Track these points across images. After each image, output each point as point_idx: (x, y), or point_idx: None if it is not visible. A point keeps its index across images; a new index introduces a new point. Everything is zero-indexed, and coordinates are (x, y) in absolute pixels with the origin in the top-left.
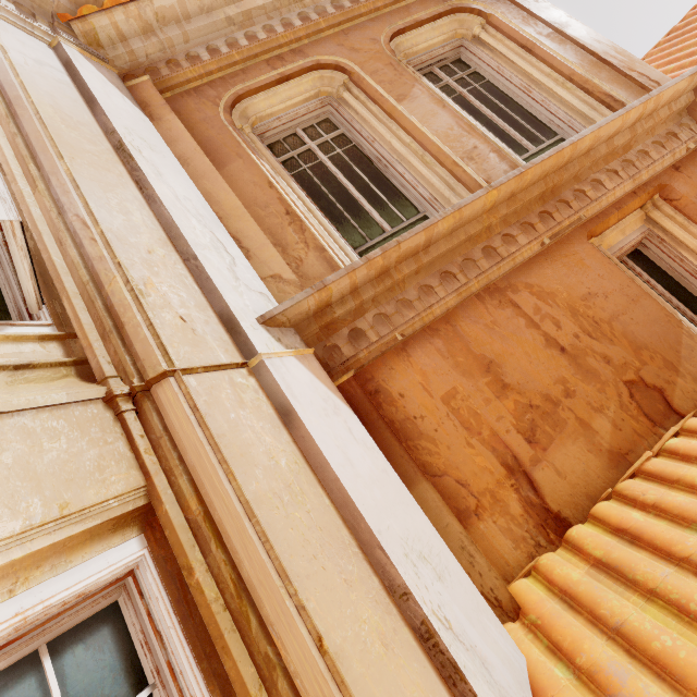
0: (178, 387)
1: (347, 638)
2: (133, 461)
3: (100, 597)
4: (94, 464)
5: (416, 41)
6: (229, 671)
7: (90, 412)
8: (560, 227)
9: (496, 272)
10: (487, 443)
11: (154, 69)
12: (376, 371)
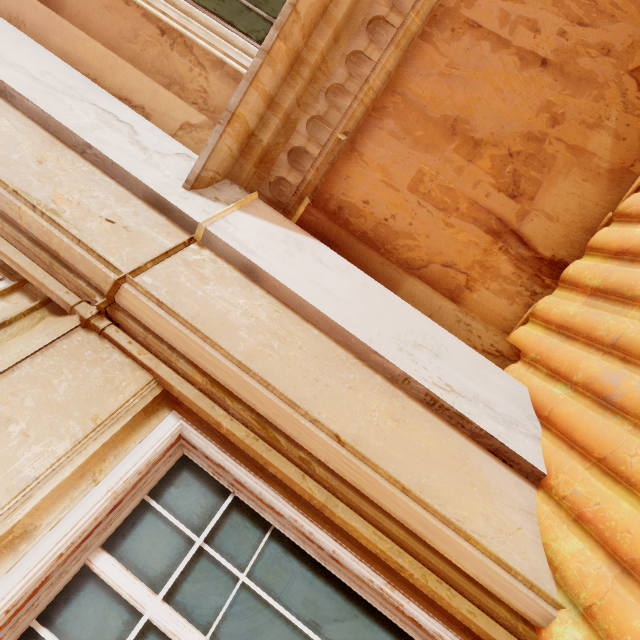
0: (135, 290)
1: (362, 427)
2: (133, 364)
3: (168, 458)
4: (102, 380)
5: None
6: (276, 475)
7: (76, 341)
8: None
9: None
10: (467, 217)
11: None
12: (332, 188)
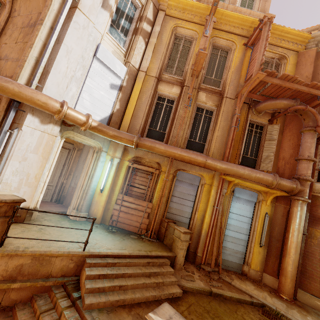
0: None
1: None
2: None
3: None
4: None
5: None
6: None
7: None
8: None
9: None
10: None
11: None
12: None
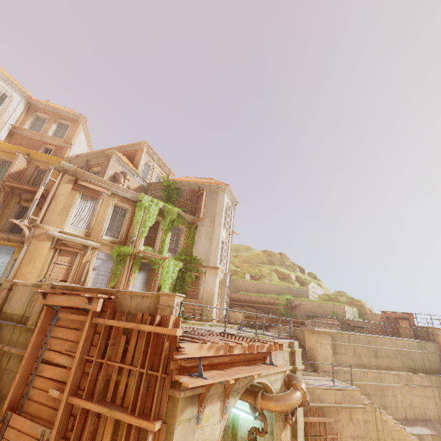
0: None
1: None
2: None
3: None
4: None
5: (63, 121)
6: None
7: None
8: (41, 139)
9: (32, 137)
10: (16, 142)
11: (33, 104)
12: (16, 134)
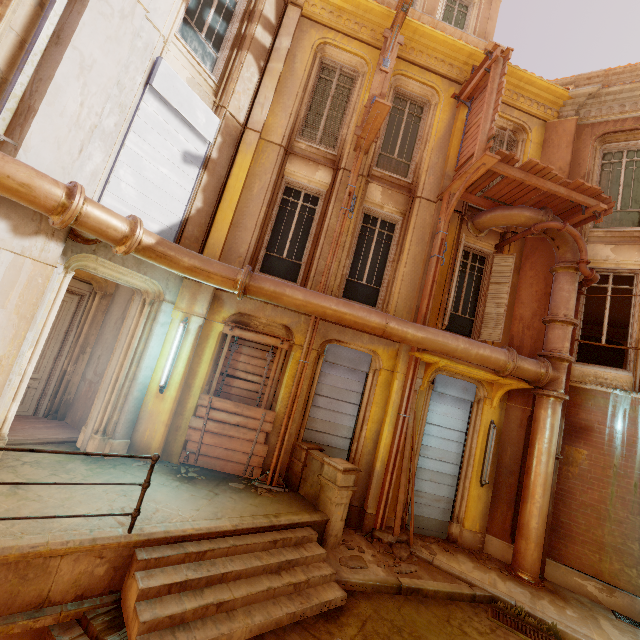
0: None
1: None
2: None
3: None
4: None
5: None
6: None
7: None
8: None
9: None
10: None
11: None
12: None
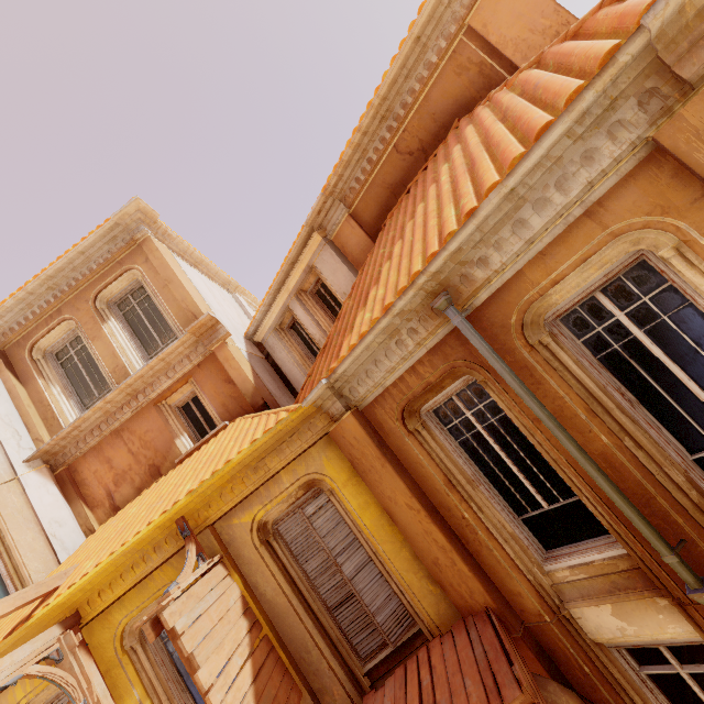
0: None
1: (22, 538)
2: None
3: None
4: None
5: (112, 290)
6: None
7: None
8: (138, 405)
9: (113, 426)
10: (104, 486)
11: None
12: (76, 464)
